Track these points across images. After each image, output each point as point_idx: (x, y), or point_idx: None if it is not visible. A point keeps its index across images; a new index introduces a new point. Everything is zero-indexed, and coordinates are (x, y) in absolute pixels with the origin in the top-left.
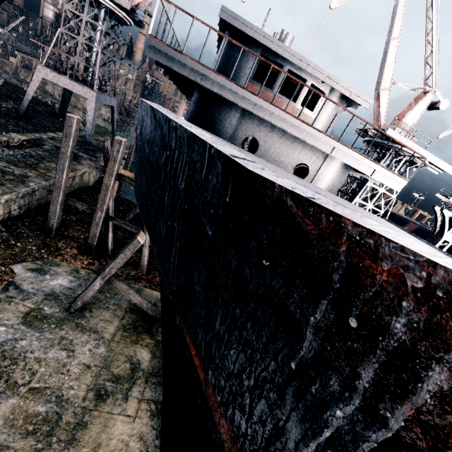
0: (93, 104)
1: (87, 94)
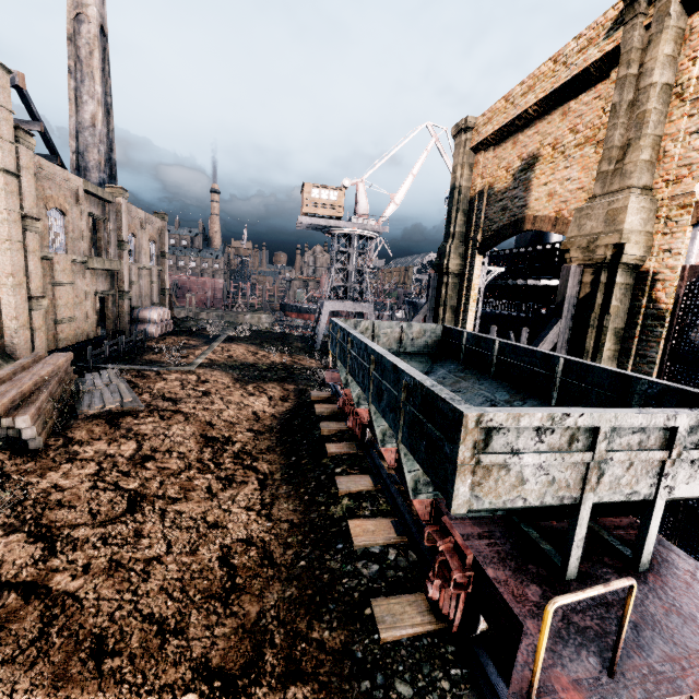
0: (373, 315)
1: (366, 308)
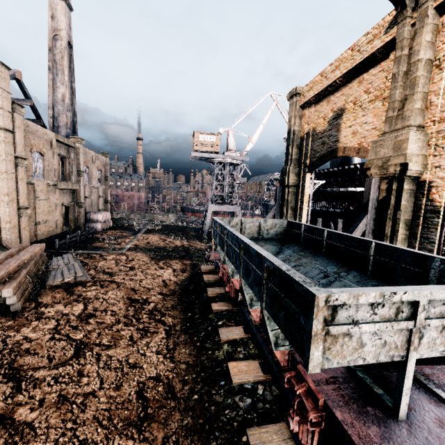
0: (240, 213)
1: (236, 209)
